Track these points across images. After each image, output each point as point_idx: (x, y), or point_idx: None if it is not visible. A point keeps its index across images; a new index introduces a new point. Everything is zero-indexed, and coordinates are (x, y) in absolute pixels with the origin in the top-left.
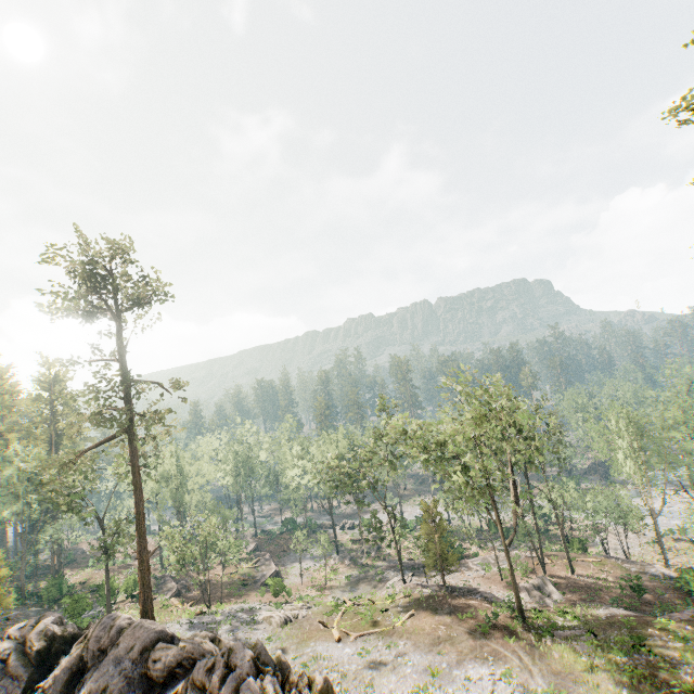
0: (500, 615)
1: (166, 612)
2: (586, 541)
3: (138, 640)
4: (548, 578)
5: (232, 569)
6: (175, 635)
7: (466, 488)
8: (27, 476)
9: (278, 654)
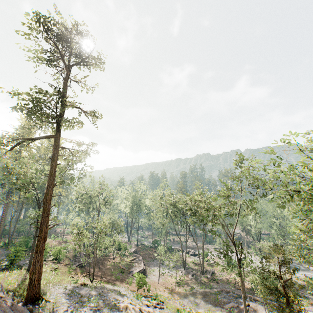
0: None
1: (66, 275)
2: None
3: None
4: None
5: (118, 260)
6: None
7: None
8: None
9: None
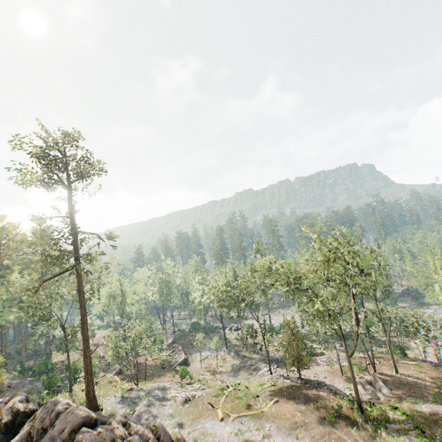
0: (343, 406)
1: (109, 386)
2: (405, 348)
3: (68, 423)
4: (377, 375)
5: (156, 356)
6: (98, 418)
7: (319, 314)
8: (11, 296)
9: (175, 431)
